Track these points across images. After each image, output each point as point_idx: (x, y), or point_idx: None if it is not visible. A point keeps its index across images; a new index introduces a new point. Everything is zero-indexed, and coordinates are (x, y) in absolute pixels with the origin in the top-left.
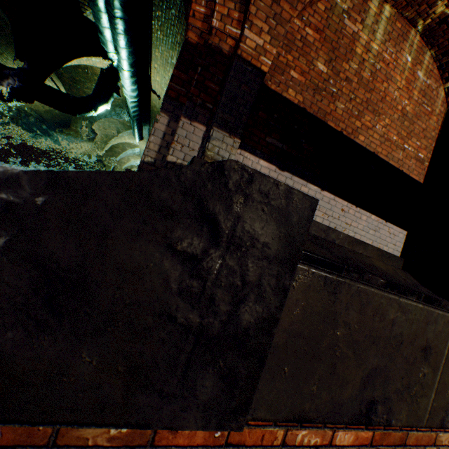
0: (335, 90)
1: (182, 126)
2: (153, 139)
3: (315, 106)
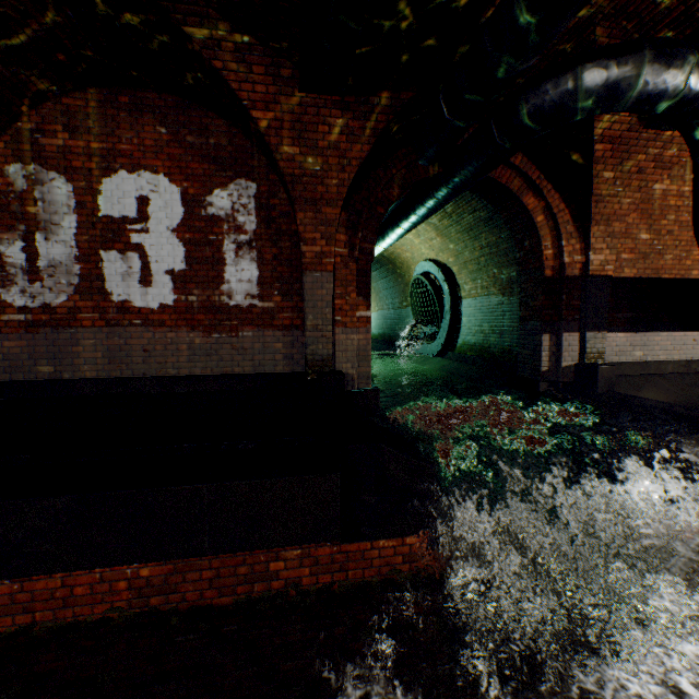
0: (660, 247)
1: (564, 340)
2: (543, 354)
3: (647, 270)
